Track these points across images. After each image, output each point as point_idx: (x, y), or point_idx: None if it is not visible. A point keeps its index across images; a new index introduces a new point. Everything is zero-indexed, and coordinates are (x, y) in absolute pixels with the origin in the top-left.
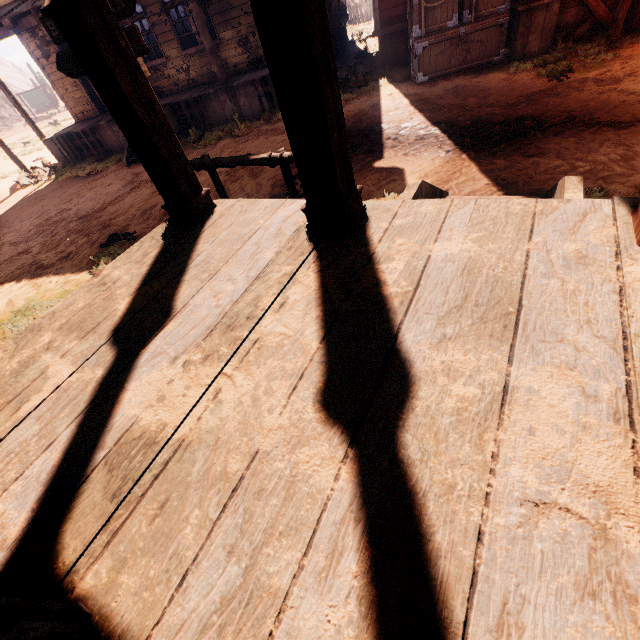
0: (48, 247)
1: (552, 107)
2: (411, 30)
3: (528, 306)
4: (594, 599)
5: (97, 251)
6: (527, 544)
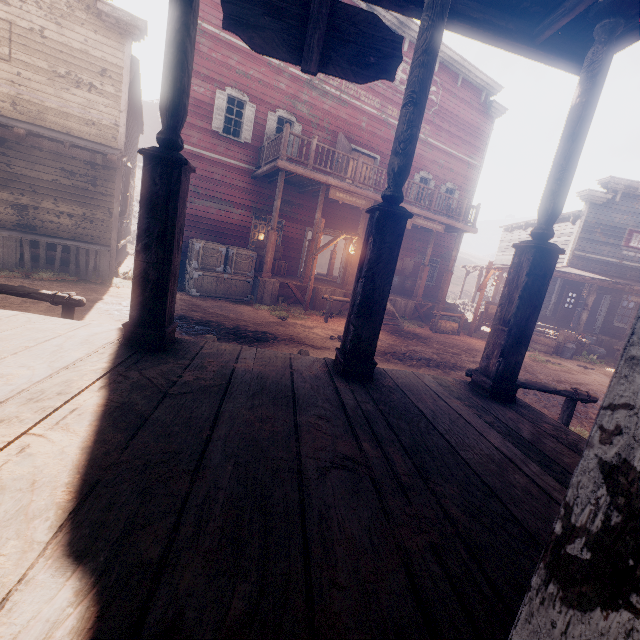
0: None
1: (282, 331)
2: (190, 262)
3: (298, 393)
4: (357, 496)
5: None
6: (324, 484)
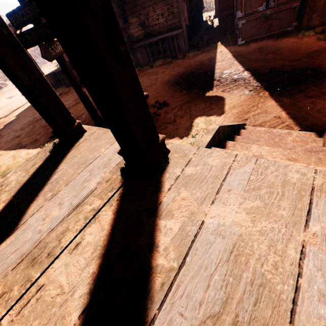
0: (28, 134)
1: None
2: (236, 13)
3: None
4: None
5: (47, 140)
6: None
